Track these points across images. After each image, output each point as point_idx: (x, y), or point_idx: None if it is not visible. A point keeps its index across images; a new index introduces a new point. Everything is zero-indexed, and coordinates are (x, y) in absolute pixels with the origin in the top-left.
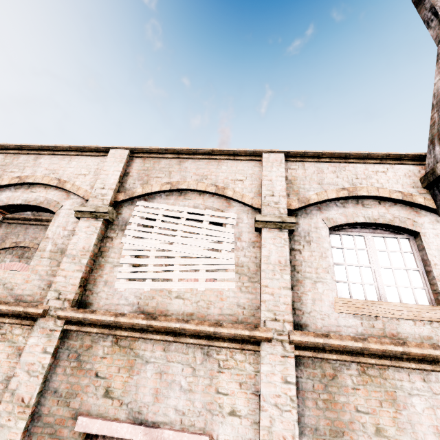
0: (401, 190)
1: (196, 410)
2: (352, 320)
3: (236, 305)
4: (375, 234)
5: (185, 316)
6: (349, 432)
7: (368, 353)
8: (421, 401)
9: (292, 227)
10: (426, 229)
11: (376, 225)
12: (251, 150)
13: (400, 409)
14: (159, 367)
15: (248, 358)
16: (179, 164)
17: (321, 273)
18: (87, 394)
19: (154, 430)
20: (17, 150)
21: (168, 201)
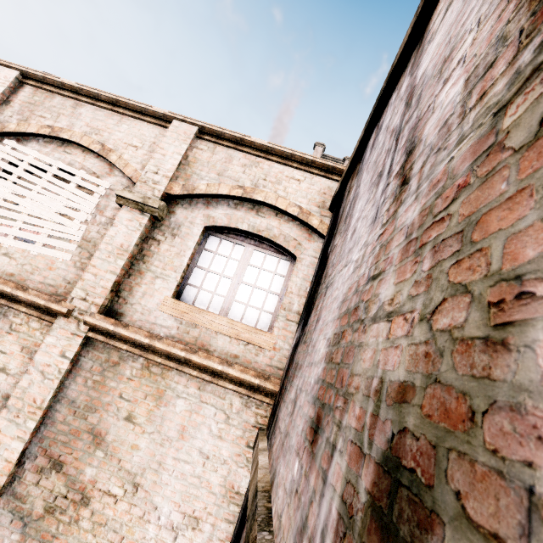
0: (303, 205)
1: None
2: (171, 321)
3: (62, 278)
4: (257, 248)
5: (5, 275)
6: (102, 411)
7: (156, 351)
8: (185, 404)
9: (154, 213)
10: (307, 255)
11: (261, 237)
12: (161, 112)
13: (161, 405)
14: None
15: (43, 328)
16: (74, 107)
17: (167, 270)
18: None
19: None
20: None
21: (44, 148)
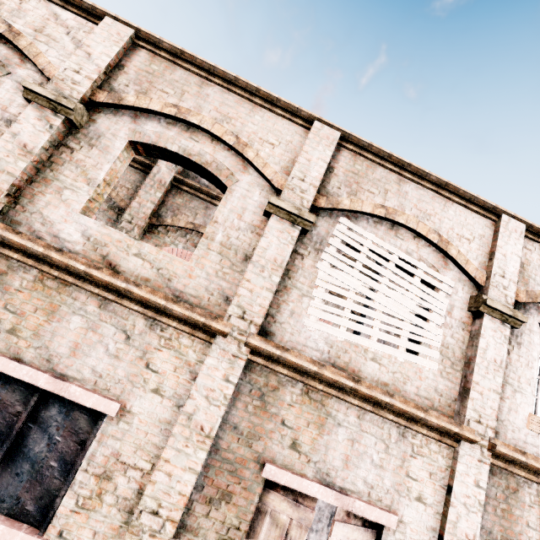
0: None
1: (384, 487)
2: (539, 440)
3: (433, 389)
4: None
5: (380, 385)
6: None
7: None
8: None
9: (517, 326)
10: None
11: None
12: (492, 204)
13: None
14: (352, 434)
15: (442, 451)
16: (398, 183)
17: (523, 384)
18: (272, 440)
19: (345, 497)
20: (171, 54)
21: (376, 231)
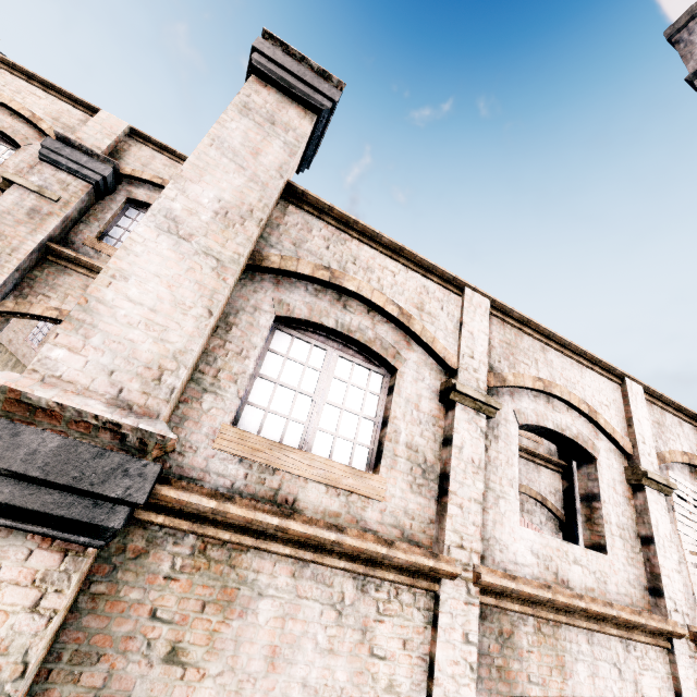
0: None
1: None
2: None
3: None
4: None
5: None
6: None
7: None
8: None
9: None
10: None
11: None
12: None
13: None
14: None
15: None
16: (681, 426)
17: None
18: None
19: None
20: (516, 321)
21: (685, 476)
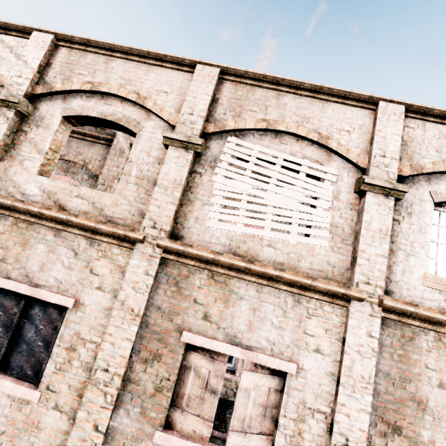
0: None
1: (285, 343)
2: (437, 295)
3: (326, 263)
4: None
5: (276, 264)
6: (416, 381)
7: None
8: None
9: (401, 196)
10: None
11: None
12: (367, 94)
13: None
14: (253, 304)
15: (335, 311)
16: (277, 98)
17: (416, 248)
18: (188, 315)
19: (250, 352)
20: (83, 45)
21: (262, 142)
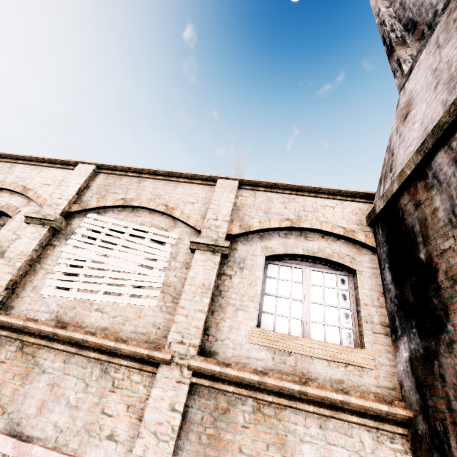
0: (345, 225)
1: (75, 428)
2: (264, 352)
3: (151, 324)
4: (314, 268)
5: (99, 330)
6: None
7: (266, 388)
8: (312, 449)
9: (225, 252)
10: (364, 267)
11: (315, 258)
12: (207, 175)
13: (287, 456)
14: (54, 378)
15: (144, 380)
16: (138, 183)
17: (245, 301)
18: None
19: (24, 444)
20: None
21: (119, 216)
